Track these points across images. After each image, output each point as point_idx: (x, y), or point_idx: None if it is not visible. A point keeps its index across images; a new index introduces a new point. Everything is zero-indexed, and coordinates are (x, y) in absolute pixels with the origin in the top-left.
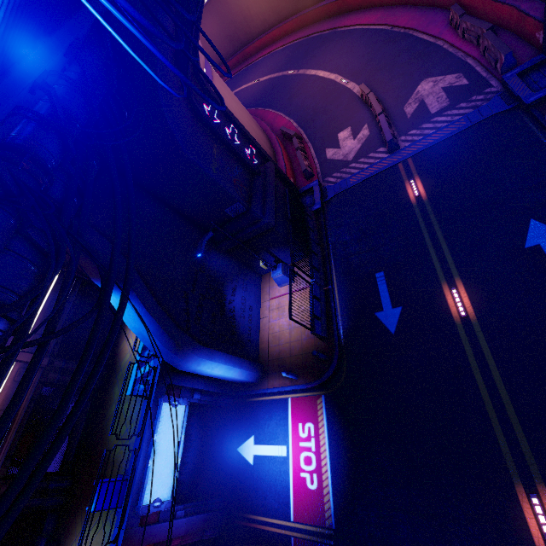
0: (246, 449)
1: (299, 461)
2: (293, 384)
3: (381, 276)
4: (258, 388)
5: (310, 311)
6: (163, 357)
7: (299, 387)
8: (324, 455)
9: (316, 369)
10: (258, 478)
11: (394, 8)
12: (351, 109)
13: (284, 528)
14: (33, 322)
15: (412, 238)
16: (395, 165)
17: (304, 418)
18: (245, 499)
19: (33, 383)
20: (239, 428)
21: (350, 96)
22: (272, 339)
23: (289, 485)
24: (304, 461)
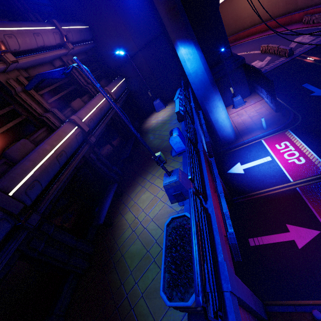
0: (235, 169)
1: (284, 157)
2: (264, 132)
3: (306, 85)
4: (235, 143)
5: (271, 95)
6: (201, 92)
7: (269, 131)
8: (303, 148)
9: (279, 121)
10: (252, 176)
11: (267, 31)
12: (256, 56)
13: (287, 187)
14: (115, 87)
15: (319, 69)
16: (293, 58)
17: (278, 142)
18: (244, 188)
19: (112, 112)
20: (225, 164)
21: (253, 54)
22: (238, 125)
23: (281, 169)
24: (288, 156)
